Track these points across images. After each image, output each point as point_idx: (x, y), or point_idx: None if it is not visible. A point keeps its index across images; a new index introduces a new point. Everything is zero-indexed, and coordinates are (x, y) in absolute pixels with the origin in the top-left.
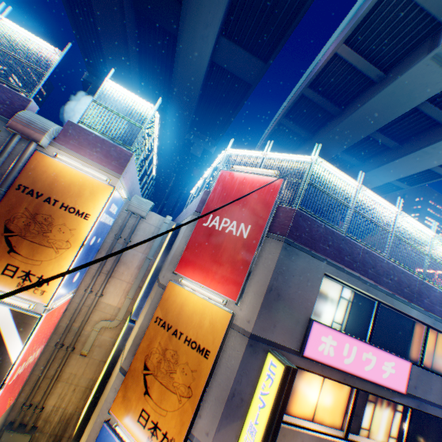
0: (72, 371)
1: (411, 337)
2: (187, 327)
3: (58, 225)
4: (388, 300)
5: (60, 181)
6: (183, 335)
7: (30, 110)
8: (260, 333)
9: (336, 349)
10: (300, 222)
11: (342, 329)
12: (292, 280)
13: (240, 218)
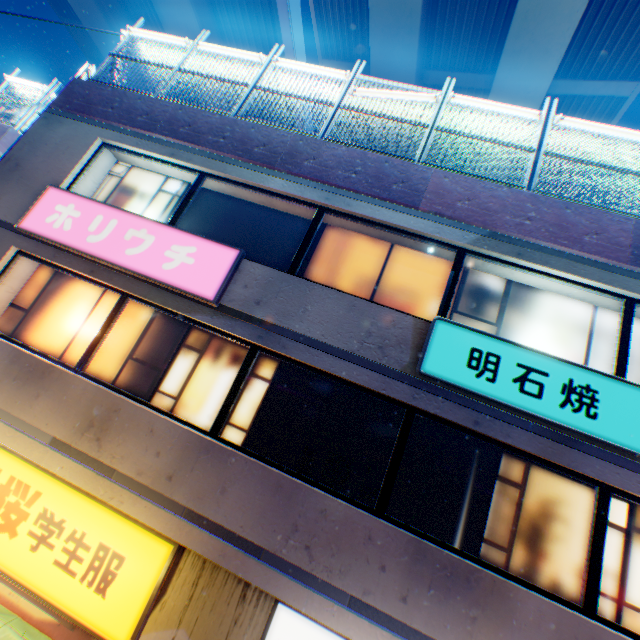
0: None
1: (317, 250)
2: None
3: None
4: (217, 167)
5: None
6: None
7: None
8: None
9: (79, 223)
10: (77, 90)
11: None
12: (45, 150)
13: None
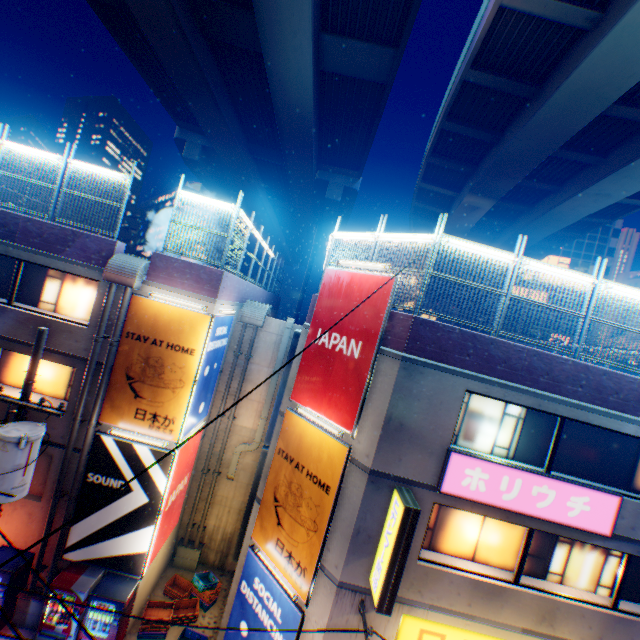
0: (224, 494)
1: (639, 459)
2: (307, 460)
3: (169, 365)
4: (578, 415)
5: (160, 320)
6: (304, 468)
7: (119, 251)
8: (381, 468)
9: (489, 483)
10: (422, 332)
11: (509, 455)
12: (418, 404)
13: (350, 333)
